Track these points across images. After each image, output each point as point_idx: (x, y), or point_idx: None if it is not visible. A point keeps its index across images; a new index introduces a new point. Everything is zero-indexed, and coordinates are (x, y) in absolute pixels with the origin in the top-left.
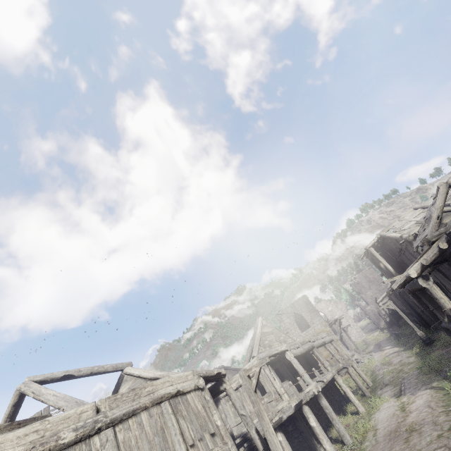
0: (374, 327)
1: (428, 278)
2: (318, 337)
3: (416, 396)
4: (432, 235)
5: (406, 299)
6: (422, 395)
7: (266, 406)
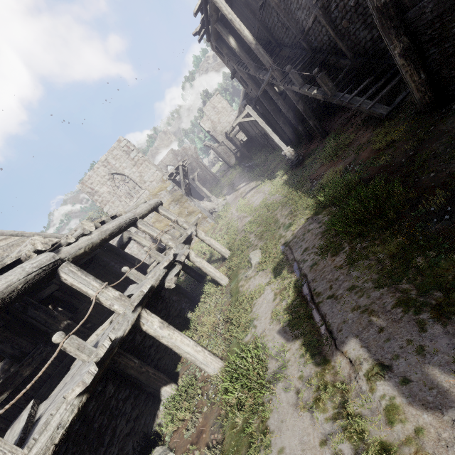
0: (226, 167)
1: None
2: (117, 213)
3: None
4: None
5: (263, 112)
6: None
7: None
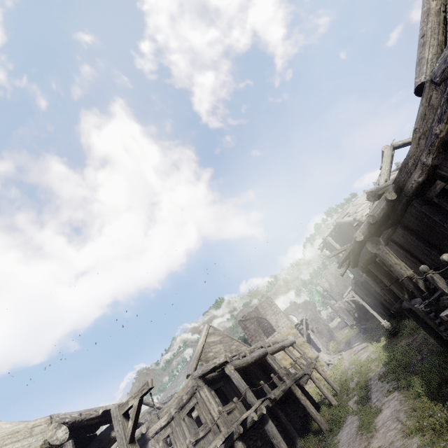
0: (345, 324)
1: (378, 241)
2: (277, 341)
3: (382, 403)
4: (377, 188)
5: (369, 290)
6: (389, 402)
7: (191, 447)
